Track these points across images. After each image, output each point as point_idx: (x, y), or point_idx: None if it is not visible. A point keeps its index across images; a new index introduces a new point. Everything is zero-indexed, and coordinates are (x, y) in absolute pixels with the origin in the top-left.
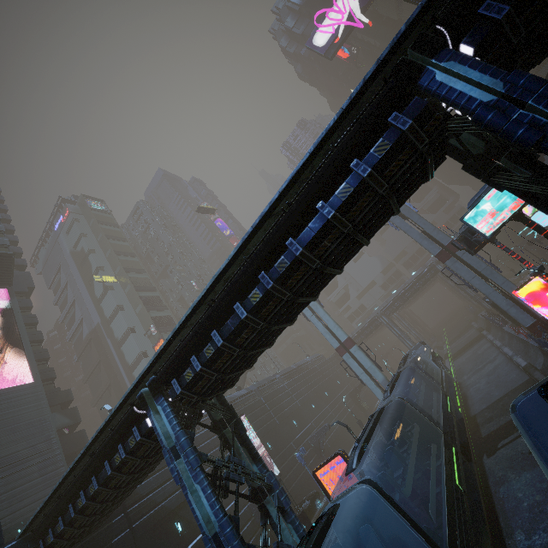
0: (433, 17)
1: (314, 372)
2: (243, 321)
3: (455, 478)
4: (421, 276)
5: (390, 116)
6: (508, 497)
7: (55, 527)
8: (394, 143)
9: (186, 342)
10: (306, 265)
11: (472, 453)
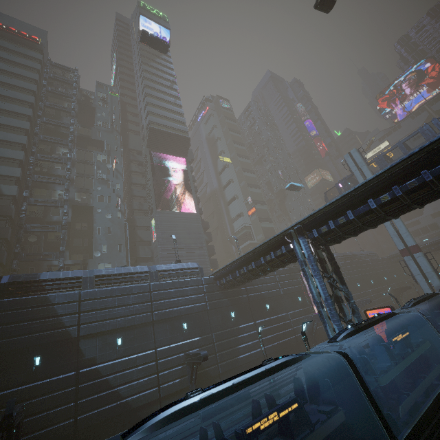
0: None
1: (366, 263)
2: (370, 210)
3: None
4: None
5: None
6: None
7: (225, 277)
8: None
9: (328, 213)
10: (429, 187)
11: None
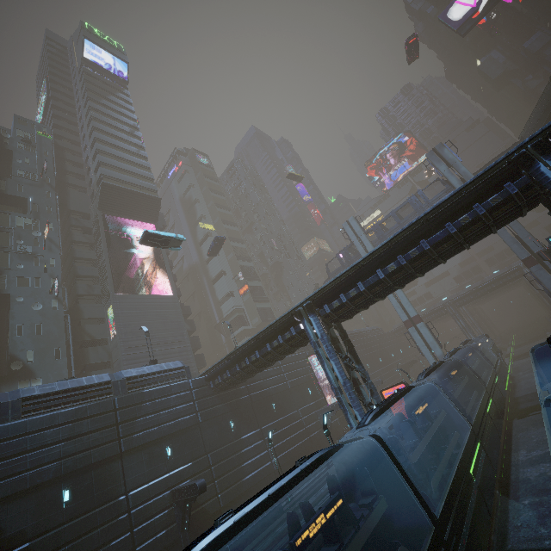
0: (548, 133)
1: (373, 340)
2: (379, 280)
3: (487, 410)
4: (503, 276)
5: (505, 182)
6: (523, 437)
7: (221, 375)
8: (503, 199)
9: (339, 285)
10: (428, 256)
11: (505, 416)
